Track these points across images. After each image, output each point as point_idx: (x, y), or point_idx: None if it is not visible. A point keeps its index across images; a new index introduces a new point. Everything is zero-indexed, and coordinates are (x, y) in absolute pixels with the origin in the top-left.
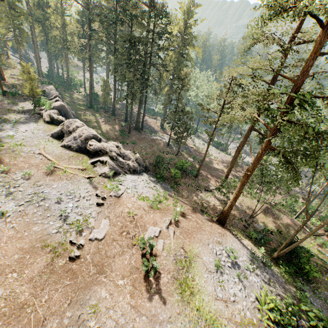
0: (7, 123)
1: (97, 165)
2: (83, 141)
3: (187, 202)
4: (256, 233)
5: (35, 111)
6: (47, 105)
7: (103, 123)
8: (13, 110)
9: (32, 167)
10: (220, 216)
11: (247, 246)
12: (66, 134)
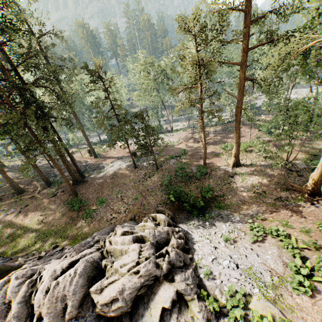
0: None
1: (166, 321)
2: (79, 312)
3: (253, 207)
4: None
5: None
6: None
7: (22, 217)
8: None
9: None
10: (311, 189)
11: None
12: None
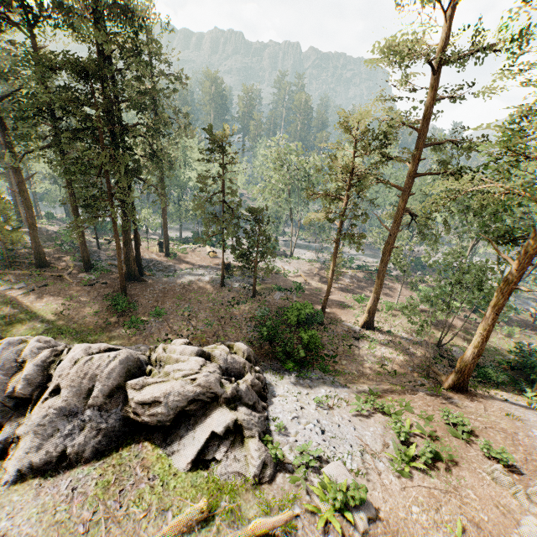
0: None
1: (211, 454)
2: (105, 403)
3: (373, 383)
4: (498, 371)
5: None
6: None
7: (33, 298)
8: None
9: None
10: (456, 379)
11: (519, 403)
12: (4, 414)
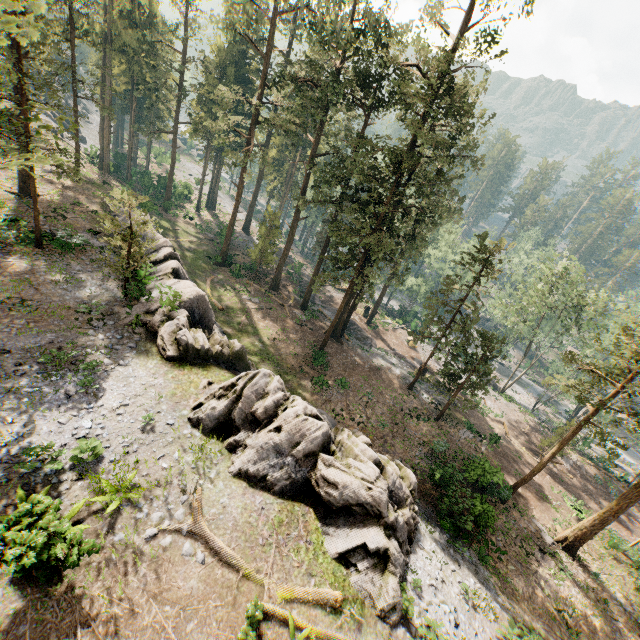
0: (65, 372)
1: (354, 559)
2: (301, 459)
3: (537, 620)
4: None
5: (131, 317)
6: (166, 300)
7: (260, 316)
8: (72, 311)
9: (186, 624)
10: None
11: None
12: (243, 423)
